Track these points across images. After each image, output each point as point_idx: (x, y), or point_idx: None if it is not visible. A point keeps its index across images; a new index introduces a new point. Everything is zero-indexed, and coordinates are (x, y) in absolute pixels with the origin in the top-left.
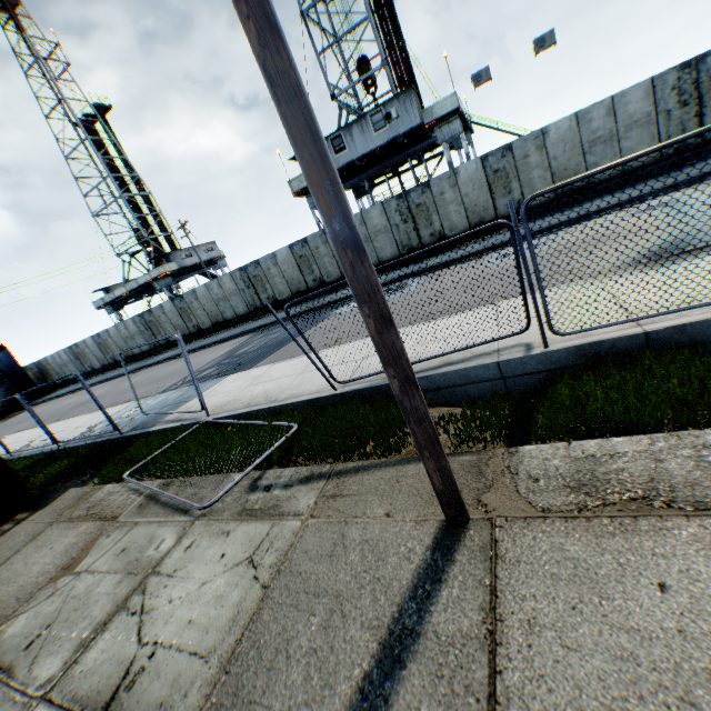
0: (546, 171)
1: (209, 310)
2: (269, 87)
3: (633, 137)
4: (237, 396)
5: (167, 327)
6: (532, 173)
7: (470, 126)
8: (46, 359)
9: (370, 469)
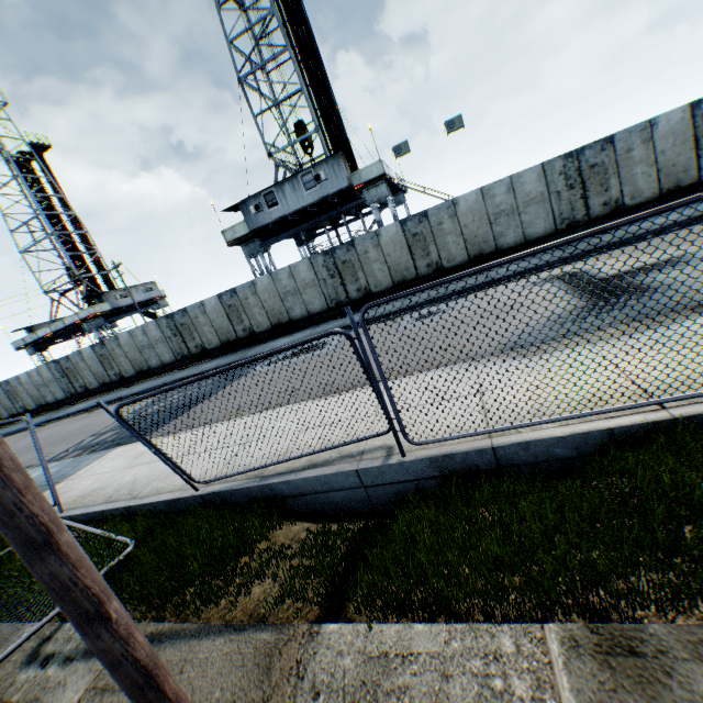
0: (459, 237)
1: (133, 357)
2: None
3: (532, 211)
4: (107, 482)
5: (86, 374)
6: (447, 238)
7: (401, 187)
8: None
9: (165, 639)
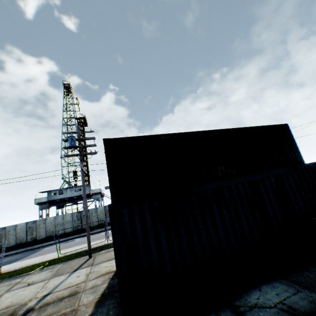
0: None
1: None
2: (84, 203)
3: None
4: (11, 267)
5: None
6: None
7: (103, 195)
8: None
9: (74, 259)
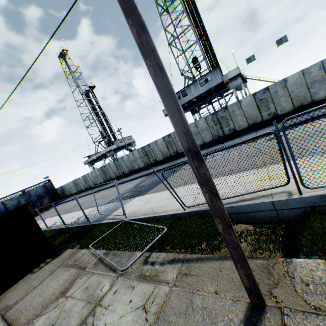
0: (287, 98)
1: (128, 165)
2: (158, 92)
3: None
4: (139, 208)
5: (111, 172)
6: (280, 99)
7: (245, 79)
8: (64, 185)
9: (204, 260)
